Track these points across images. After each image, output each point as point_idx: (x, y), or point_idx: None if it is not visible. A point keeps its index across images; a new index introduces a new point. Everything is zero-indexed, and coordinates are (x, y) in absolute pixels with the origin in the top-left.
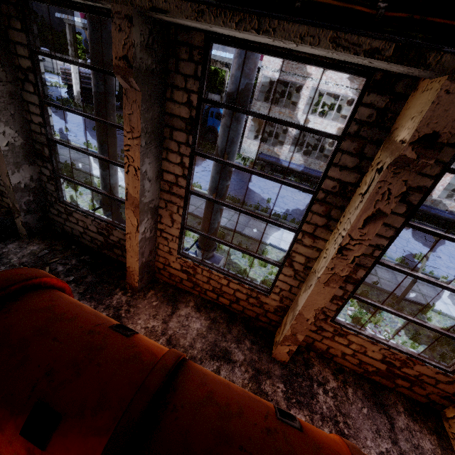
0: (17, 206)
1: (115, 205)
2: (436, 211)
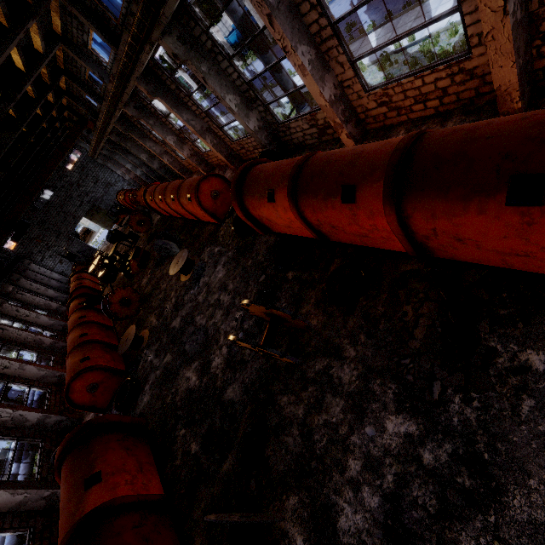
0: (163, 174)
1: None
2: None
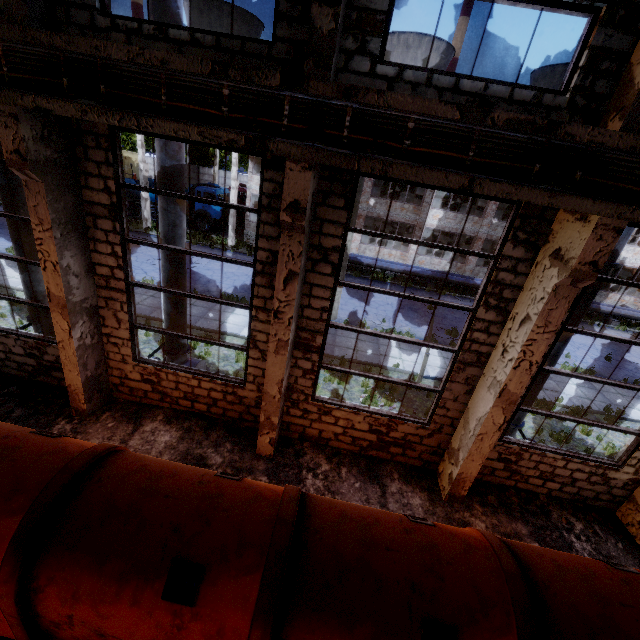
0: None
1: (50, 319)
2: (475, 281)
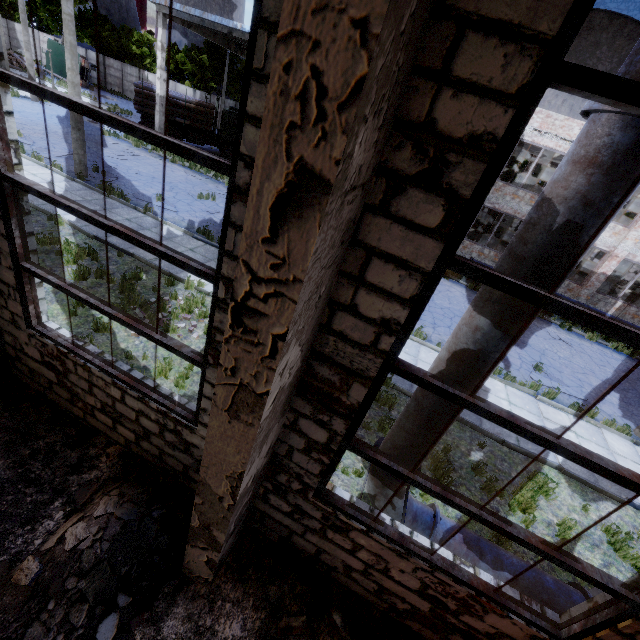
0: (218, 535)
1: None
2: None
